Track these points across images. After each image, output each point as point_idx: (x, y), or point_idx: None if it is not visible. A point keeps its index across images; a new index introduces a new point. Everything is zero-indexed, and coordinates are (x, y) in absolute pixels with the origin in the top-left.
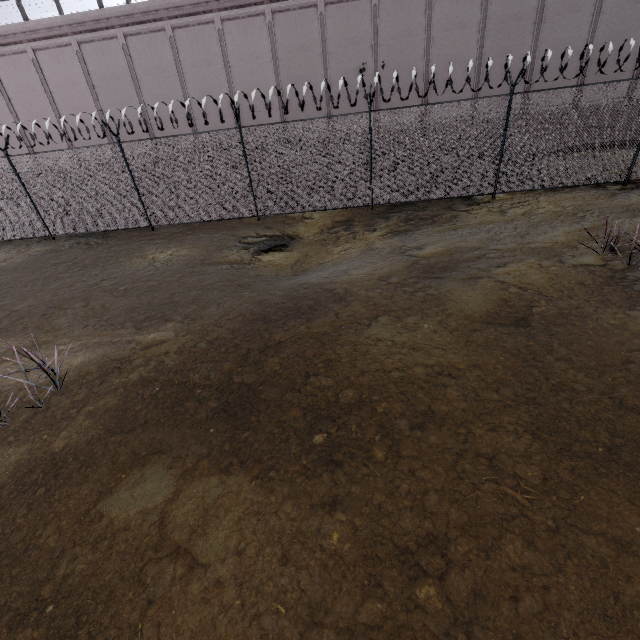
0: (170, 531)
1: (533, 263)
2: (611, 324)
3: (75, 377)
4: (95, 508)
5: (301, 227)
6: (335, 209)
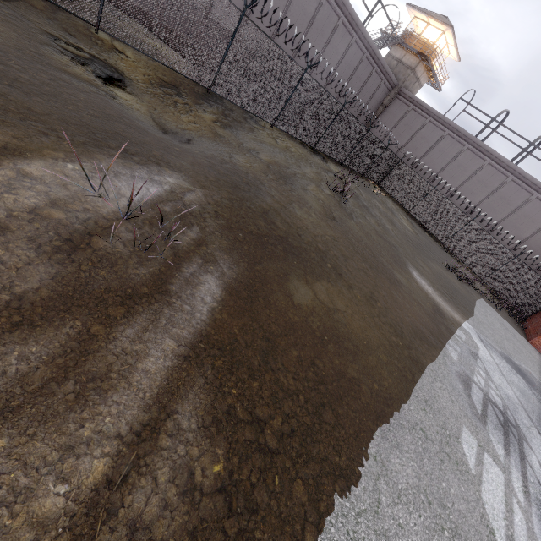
0: (327, 304)
1: (316, 188)
2: (352, 225)
3: (156, 214)
4: (295, 302)
5: (119, 61)
6: (182, 75)
